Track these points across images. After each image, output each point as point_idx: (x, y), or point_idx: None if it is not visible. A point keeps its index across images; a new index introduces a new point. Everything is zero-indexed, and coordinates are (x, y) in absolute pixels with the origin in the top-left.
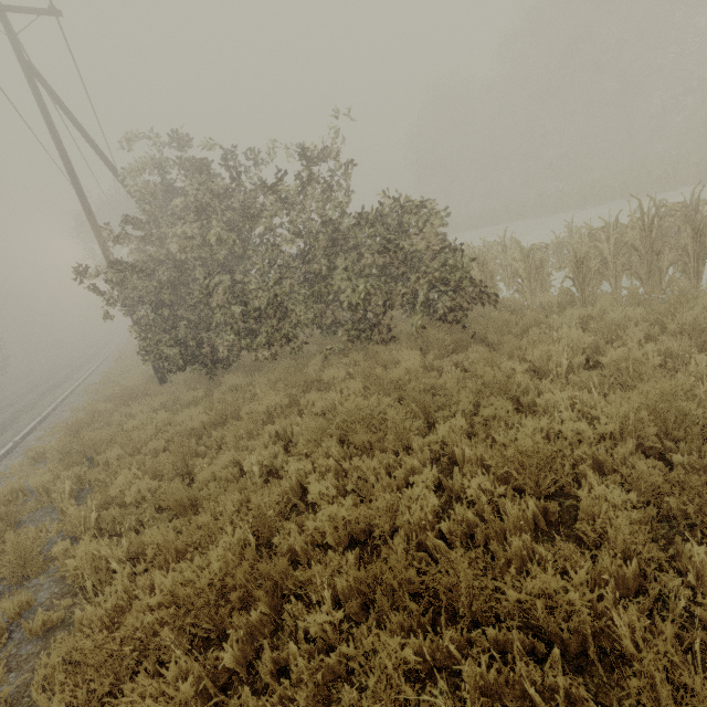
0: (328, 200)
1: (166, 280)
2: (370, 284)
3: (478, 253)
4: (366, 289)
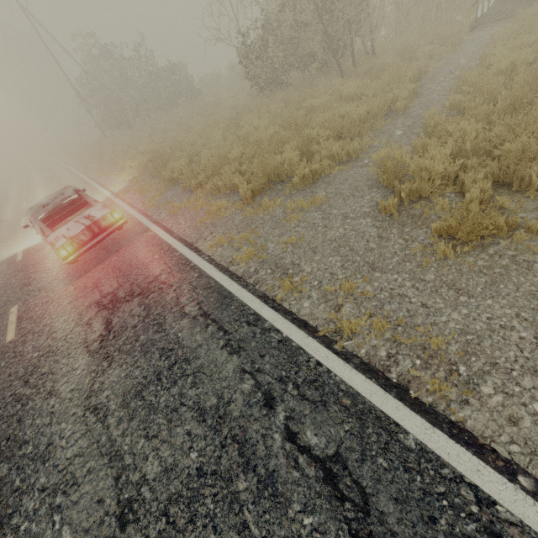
0: (152, 64)
1: (104, 95)
2: (169, 90)
3: (201, 78)
4: (168, 92)
